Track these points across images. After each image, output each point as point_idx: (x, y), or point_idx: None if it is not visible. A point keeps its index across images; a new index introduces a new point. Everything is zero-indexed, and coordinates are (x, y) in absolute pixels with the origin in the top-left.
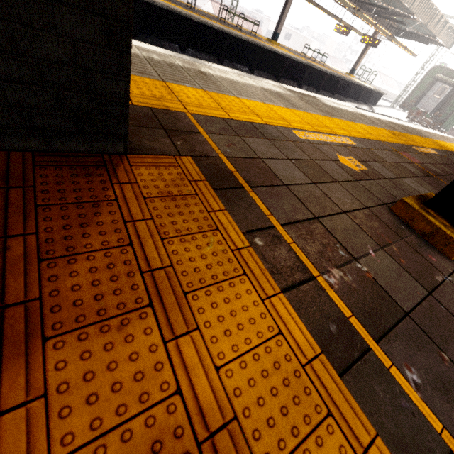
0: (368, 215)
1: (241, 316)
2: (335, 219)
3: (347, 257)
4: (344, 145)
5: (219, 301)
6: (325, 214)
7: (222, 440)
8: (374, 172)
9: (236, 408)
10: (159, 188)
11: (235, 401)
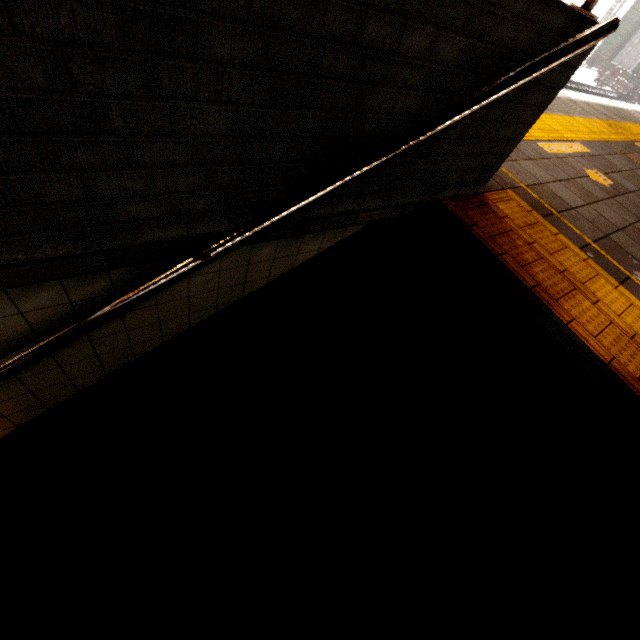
0: (635, 231)
1: (611, 295)
2: (618, 236)
3: (639, 264)
4: (581, 154)
5: (598, 288)
6: (610, 233)
7: (636, 339)
8: (619, 186)
9: (634, 331)
10: (519, 219)
11: (632, 328)
